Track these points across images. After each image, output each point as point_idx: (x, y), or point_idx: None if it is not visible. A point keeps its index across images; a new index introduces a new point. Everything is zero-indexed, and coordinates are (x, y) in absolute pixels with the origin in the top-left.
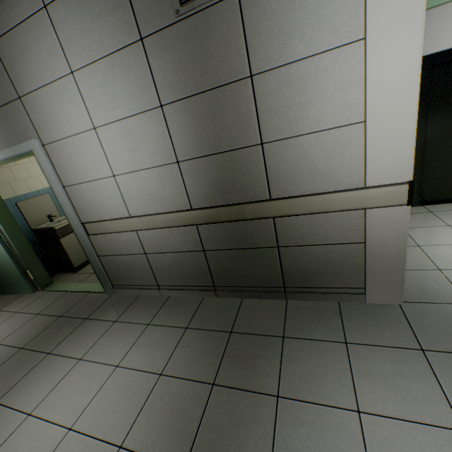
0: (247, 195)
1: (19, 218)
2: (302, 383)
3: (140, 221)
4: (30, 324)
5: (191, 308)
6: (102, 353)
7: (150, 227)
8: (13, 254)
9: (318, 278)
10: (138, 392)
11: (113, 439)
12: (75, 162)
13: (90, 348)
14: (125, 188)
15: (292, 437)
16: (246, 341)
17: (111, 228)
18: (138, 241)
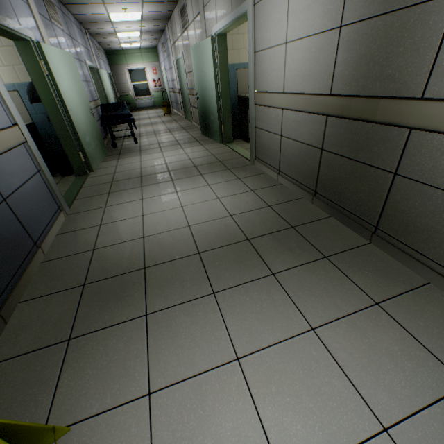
0: (394, 86)
1: (234, 83)
2: (297, 284)
3: (287, 99)
4: (206, 158)
5: (285, 198)
6: (218, 189)
7: (290, 108)
8: (219, 110)
9: (421, 239)
10: (214, 214)
11: (189, 221)
12: (267, 24)
13: (216, 183)
14: (289, 59)
15: (254, 292)
16: (295, 238)
17: (268, 101)
18: (280, 121)
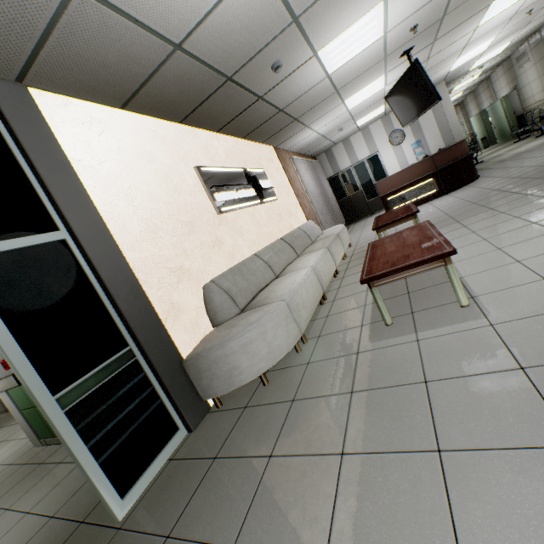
0: None
1: None
2: None
3: None
4: None
5: None
6: None
7: None
8: None
9: None
10: None
11: None
12: None
13: None
14: None
15: None
16: None
17: None
18: None
